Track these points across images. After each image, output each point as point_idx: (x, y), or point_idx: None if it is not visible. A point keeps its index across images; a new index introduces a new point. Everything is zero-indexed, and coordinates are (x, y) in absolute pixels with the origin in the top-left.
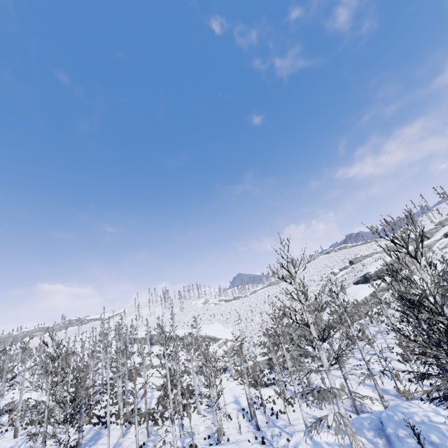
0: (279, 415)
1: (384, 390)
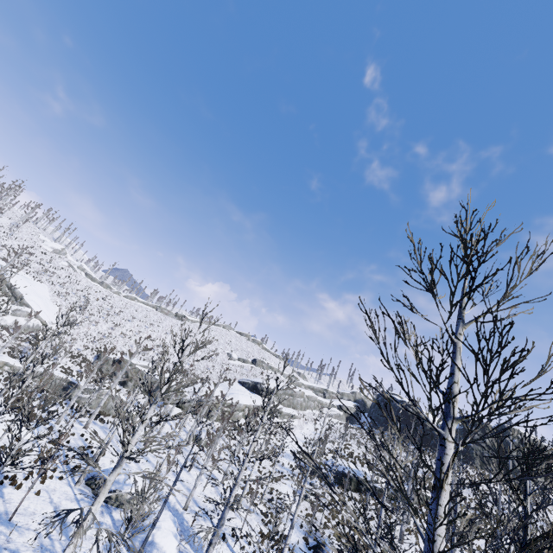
0: (5, 486)
1: (188, 533)
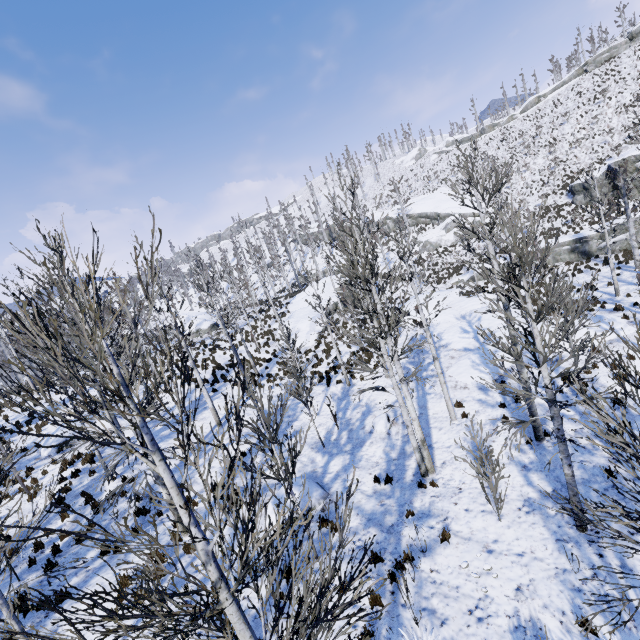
0: None
1: None
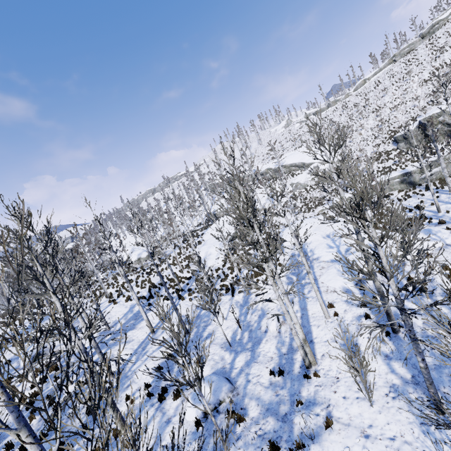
0: None
1: None
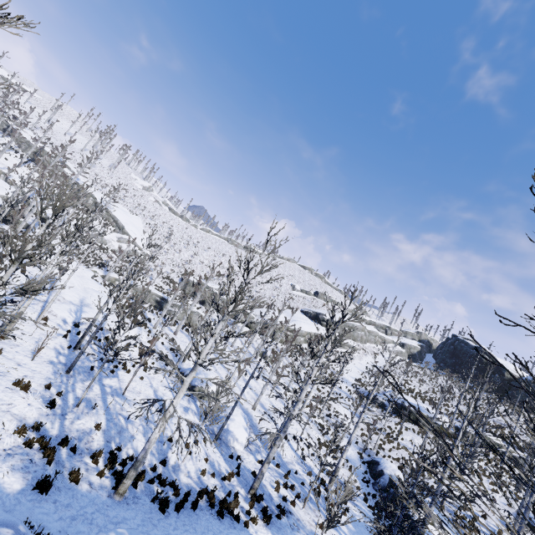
0: (119, 369)
1: (256, 428)
